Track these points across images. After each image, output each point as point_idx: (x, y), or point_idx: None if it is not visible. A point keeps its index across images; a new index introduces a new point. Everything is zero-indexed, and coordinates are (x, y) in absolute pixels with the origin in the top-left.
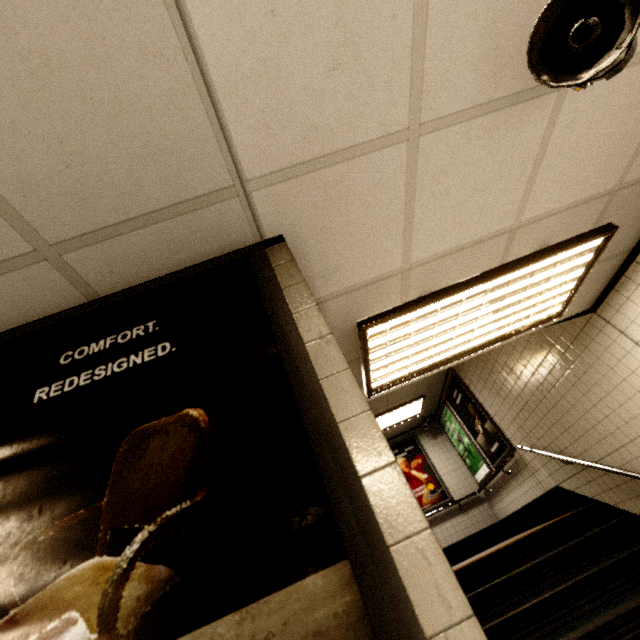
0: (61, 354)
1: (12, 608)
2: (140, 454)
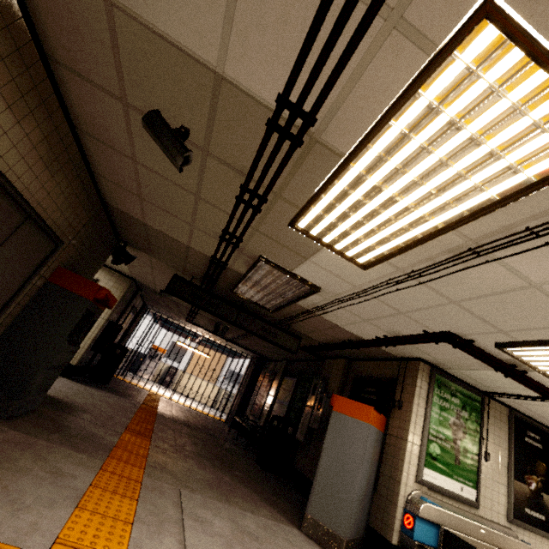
0: (527, 431)
1: (528, 475)
2: (538, 466)
